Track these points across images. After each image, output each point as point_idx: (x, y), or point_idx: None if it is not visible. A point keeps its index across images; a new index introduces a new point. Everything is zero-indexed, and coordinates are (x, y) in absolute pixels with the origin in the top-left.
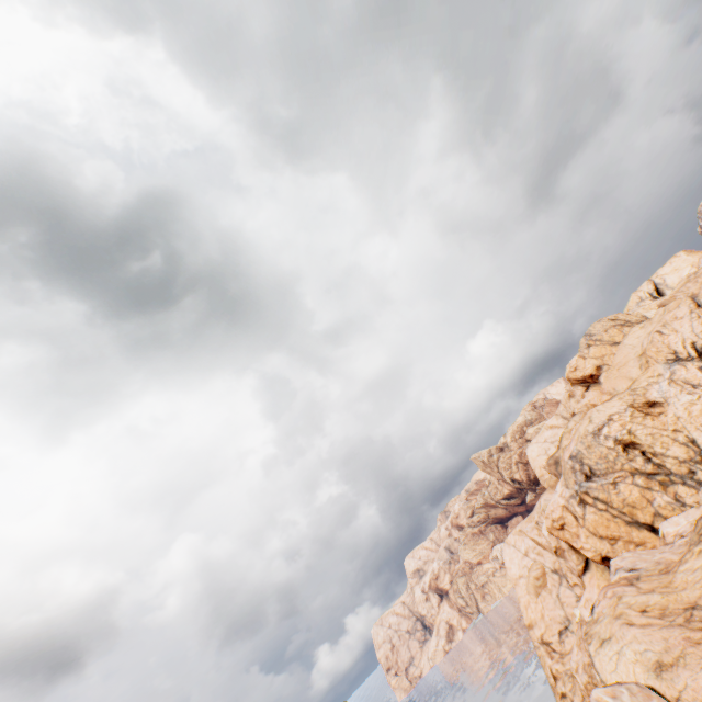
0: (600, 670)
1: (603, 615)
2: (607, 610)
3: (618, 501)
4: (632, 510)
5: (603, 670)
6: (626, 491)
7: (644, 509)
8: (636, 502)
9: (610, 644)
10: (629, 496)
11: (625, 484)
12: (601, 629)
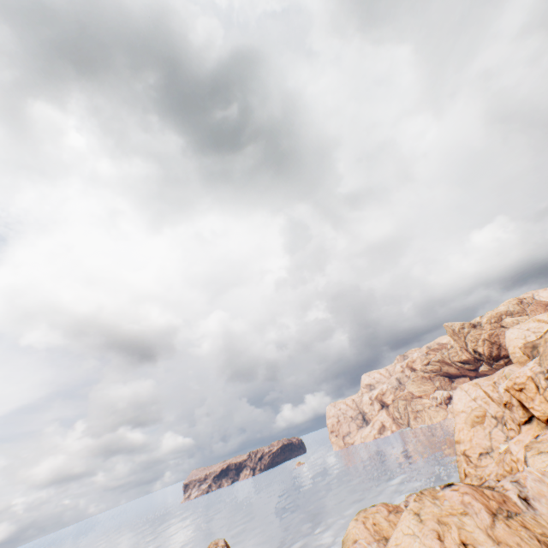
0: (531, 465)
1: (547, 441)
2: None
3: None
4: None
5: (534, 465)
6: None
7: None
8: None
9: (547, 454)
10: None
11: None
12: (542, 446)
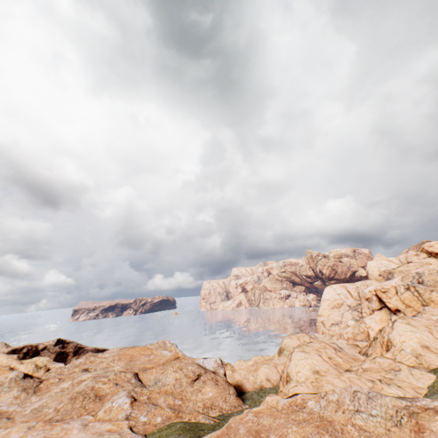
0: None
1: (435, 311)
2: (437, 310)
3: (426, 296)
4: (430, 302)
5: None
6: (434, 296)
7: (436, 304)
8: (435, 301)
9: None
10: (434, 297)
11: (436, 293)
12: (433, 313)
